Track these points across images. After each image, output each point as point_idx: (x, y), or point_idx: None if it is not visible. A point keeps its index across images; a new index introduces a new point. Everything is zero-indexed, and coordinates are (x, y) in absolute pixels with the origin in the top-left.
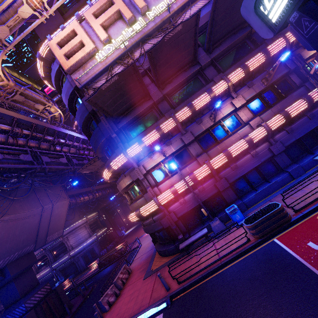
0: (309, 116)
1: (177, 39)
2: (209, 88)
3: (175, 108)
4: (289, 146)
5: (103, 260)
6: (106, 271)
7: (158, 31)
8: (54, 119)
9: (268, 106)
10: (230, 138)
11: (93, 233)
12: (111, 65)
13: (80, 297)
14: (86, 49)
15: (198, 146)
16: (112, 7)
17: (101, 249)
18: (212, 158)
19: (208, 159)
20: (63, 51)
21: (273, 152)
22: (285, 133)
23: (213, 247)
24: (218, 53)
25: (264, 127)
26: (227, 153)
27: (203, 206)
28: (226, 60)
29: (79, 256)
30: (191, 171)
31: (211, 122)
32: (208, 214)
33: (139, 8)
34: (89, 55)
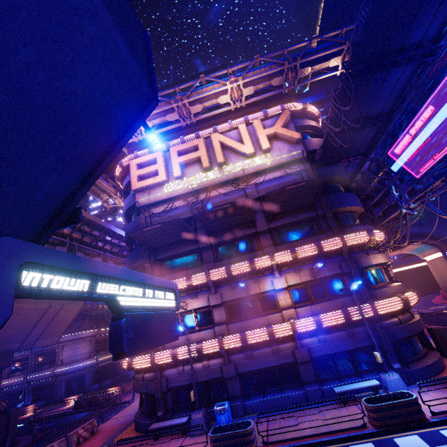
0: (348, 333)
1: (227, 210)
2: (252, 259)
3: (216, 262)
4: (320, 357)
5: (83, 399)
6: (77, 417)
7: (230, 183)
8: (115, 209)
9: (312, 300)
10: (257, 320)
11: (96, 354)
12: (175, 198)
13: (29, 437)
14: (158, 179)
15: (223, 312)
16: (195, 152)
17: (94, 381)
18: (231, 334)
19: (225, 333)
20: (138, 172)
21: (296, 357)
22: (317, 341)
23: (178, 445)
24: (278, 224)
25: (291, 325)
26: (243, 336)
27: (194, 388)
28: (287, 233)
29: (63, 378)
30: (204, 339)
31: (245, 293)
32: (196, 401)
33: (217, 162)
34: (159, 184)
